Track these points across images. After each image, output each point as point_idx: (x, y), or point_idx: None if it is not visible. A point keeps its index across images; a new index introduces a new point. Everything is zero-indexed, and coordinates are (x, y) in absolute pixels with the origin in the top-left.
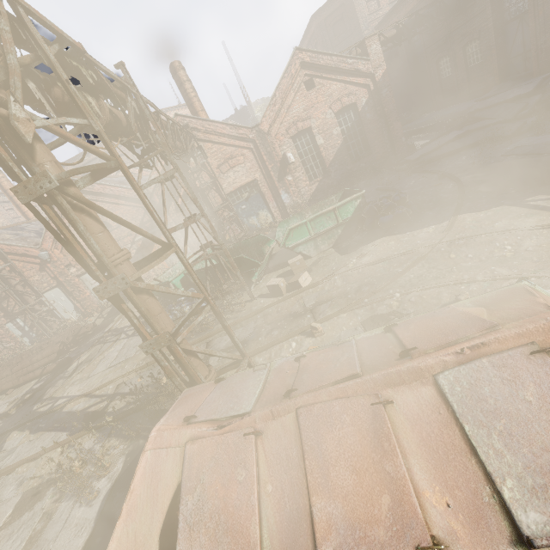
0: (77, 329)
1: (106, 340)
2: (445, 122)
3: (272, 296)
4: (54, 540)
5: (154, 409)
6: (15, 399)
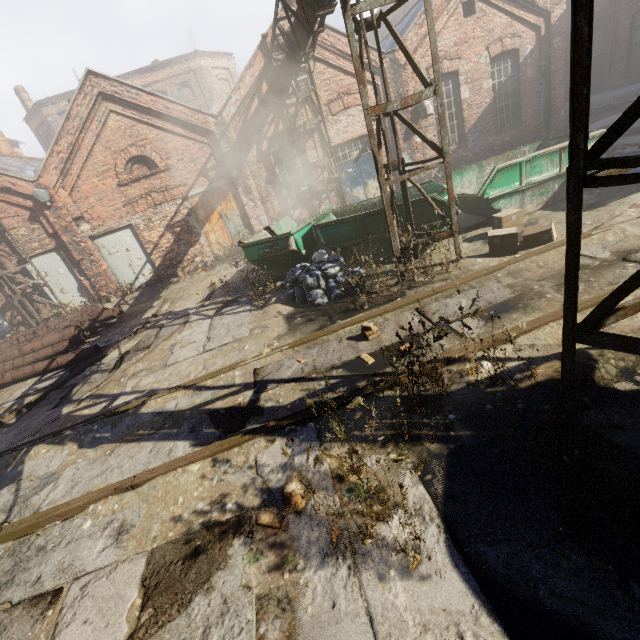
0: (95, 312)
1: (162, 324)
2: None
3: (492, 255)
4: None
5: (401, 395)
6: (1, 403)
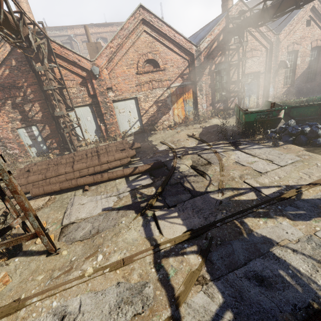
0: (128, 143)
1: (195, 152)
2: None
3: None
4: None
5: None
6: (119, 193)
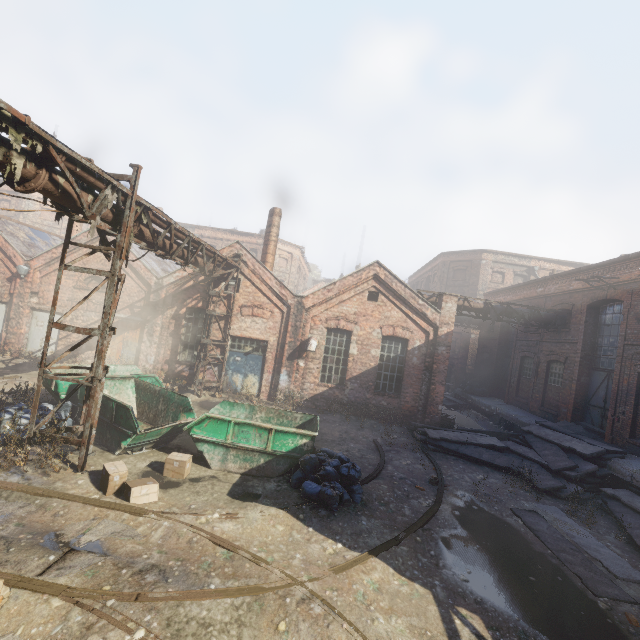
0: None
1: None
2: (505, 420)
3: (101, 484)
4: None
5: None
6: None
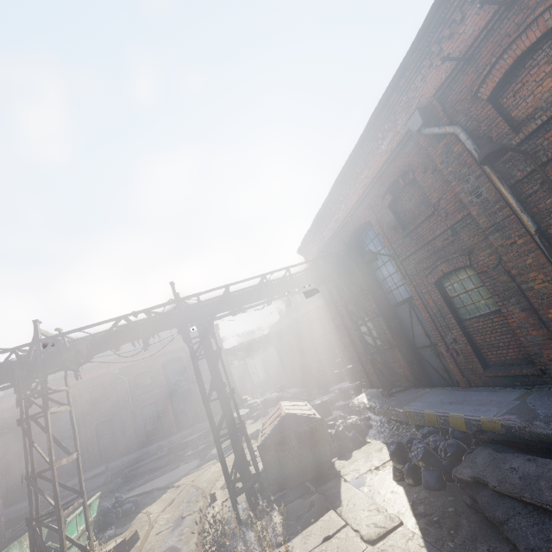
0: None
1: None
2: None
3: None
4: (315, 548)
5: None
6: None
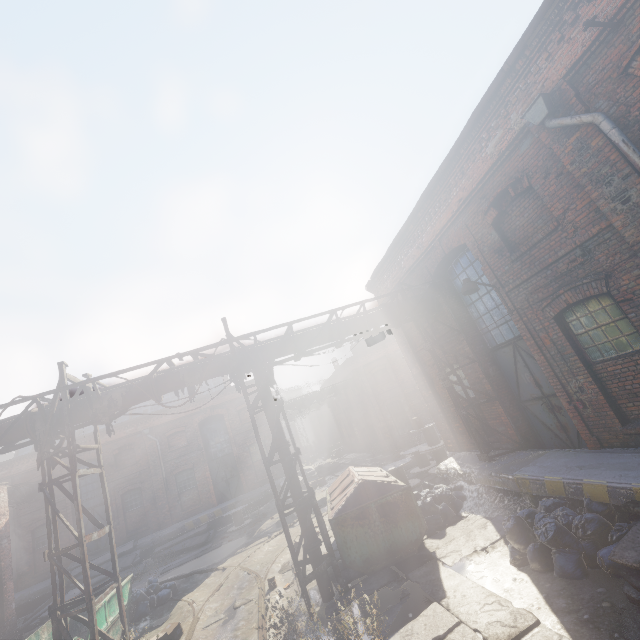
0: None
1: None
2: None
3: None
4: None
5: None
6: None
